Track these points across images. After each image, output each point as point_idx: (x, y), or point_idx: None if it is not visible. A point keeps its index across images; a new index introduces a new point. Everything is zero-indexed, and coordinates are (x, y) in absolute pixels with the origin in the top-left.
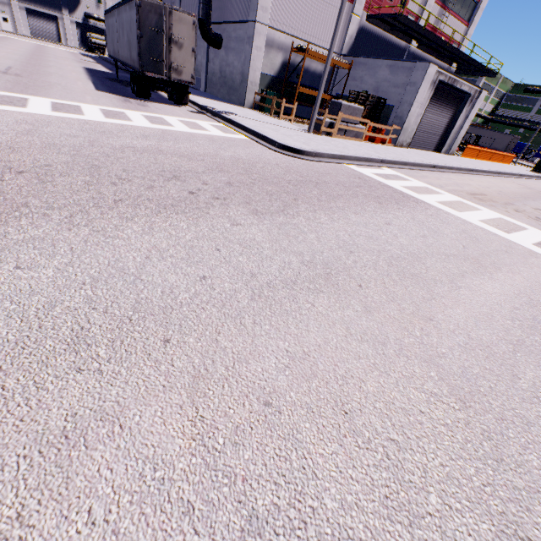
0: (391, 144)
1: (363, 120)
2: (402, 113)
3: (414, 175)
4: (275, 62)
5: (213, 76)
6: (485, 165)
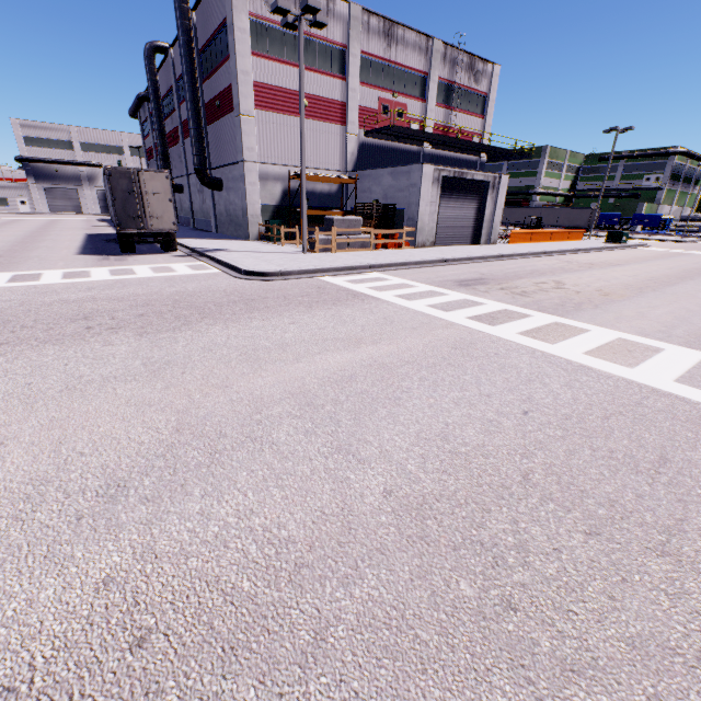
0: (411, 247)
1: (365, 229)
2: (413, 214)
3: (405, 274)
4: (275, 192)
5: (221, 216)
6: (534, 247)
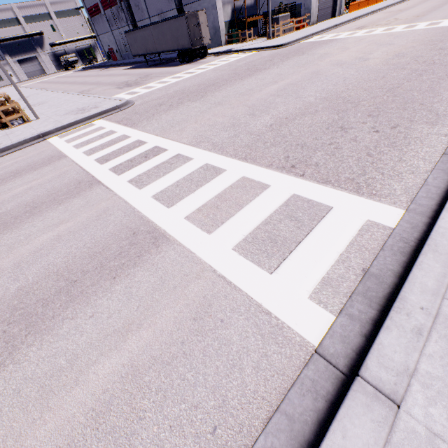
0: (308, 26)
1: (291, 20)
2: (308, 5)
3: (329, 33)
4: (228, 12)
5: None
6: (364, 11)
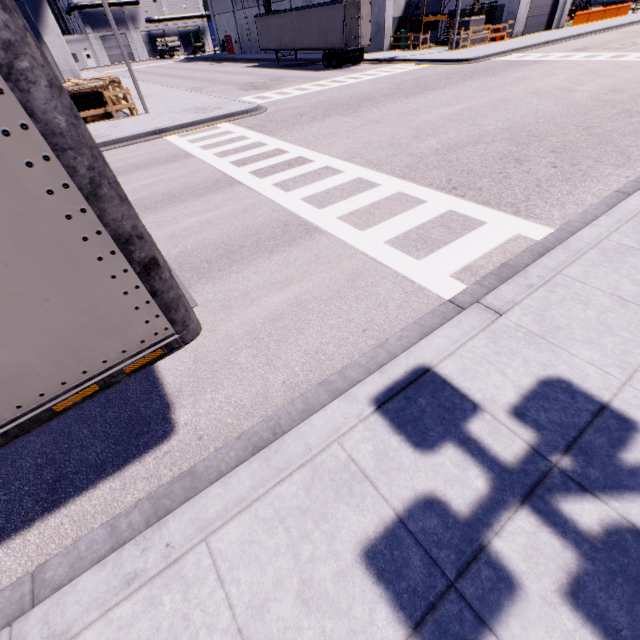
0: (508, 38)
1: (486, 27)
2: (513, 9)
3: (535, 52)
4: (401, 4)
5: None
6: (595, 26)
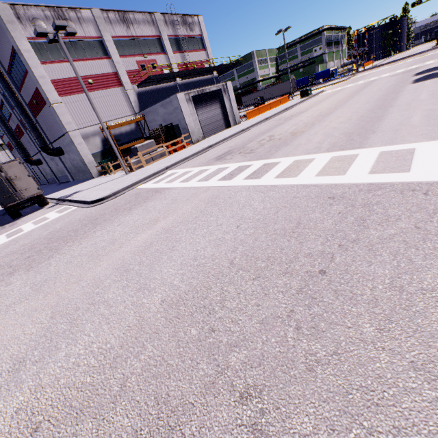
0: (191, 145)
1: (158, 146)
2: (184, 125)
3: (187, 164)
4: (97, 143)
5: (71, 170)
6: (261, 117)
